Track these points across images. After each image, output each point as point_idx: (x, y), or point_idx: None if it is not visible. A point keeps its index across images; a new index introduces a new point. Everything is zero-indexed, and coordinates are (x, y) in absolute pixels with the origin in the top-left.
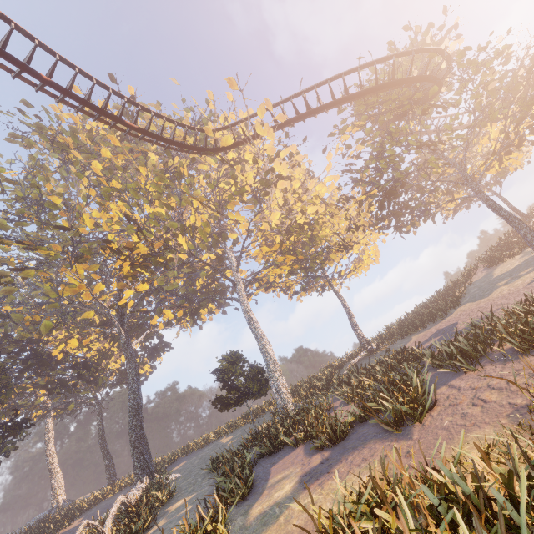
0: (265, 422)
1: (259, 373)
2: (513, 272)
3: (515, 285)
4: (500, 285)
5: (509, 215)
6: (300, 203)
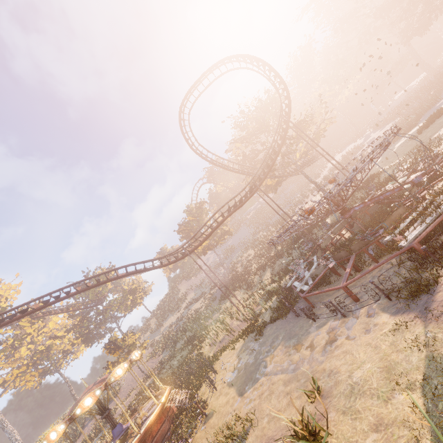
0: None
1: None
2: None
3: None
4: None
5: None
6: (42, 335)
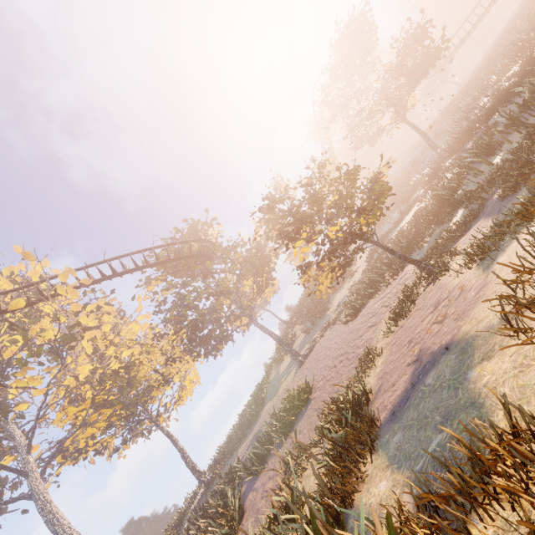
0: None
1: None
2: (288, 368)
3: (288, 381)
4: (282, 382)
5: (272, 333)
6: (113, 346)
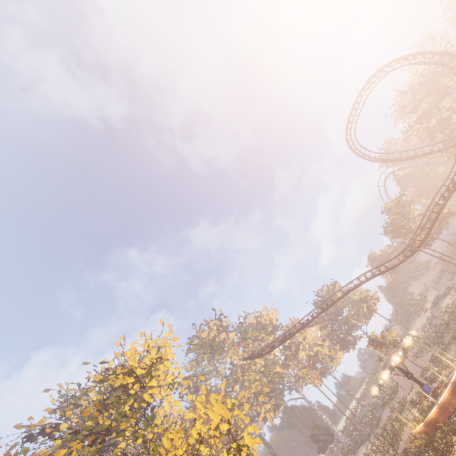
0: (337, 455)
1: (328, 430)
2: None
3: None
4: None
5: None
6: (307, 344)
